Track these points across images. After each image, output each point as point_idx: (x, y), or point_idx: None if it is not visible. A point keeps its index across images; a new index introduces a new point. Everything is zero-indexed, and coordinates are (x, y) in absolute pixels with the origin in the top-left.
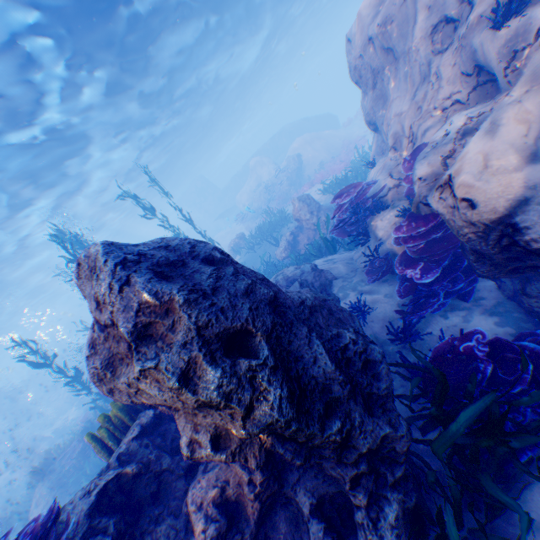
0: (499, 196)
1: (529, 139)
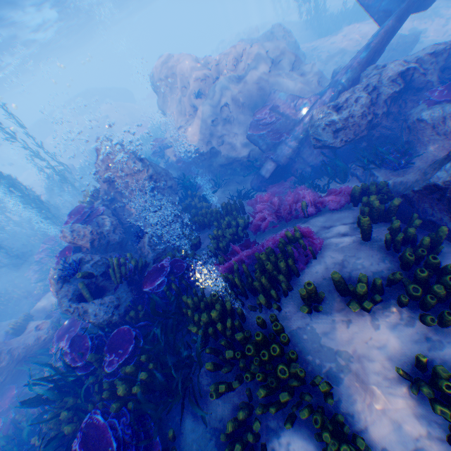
0: (194, 140)
1: (198, 129)
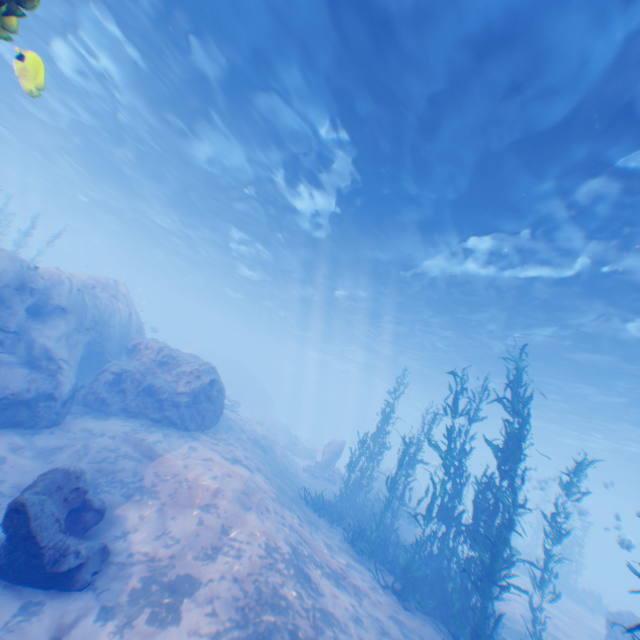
0: None
1: None
